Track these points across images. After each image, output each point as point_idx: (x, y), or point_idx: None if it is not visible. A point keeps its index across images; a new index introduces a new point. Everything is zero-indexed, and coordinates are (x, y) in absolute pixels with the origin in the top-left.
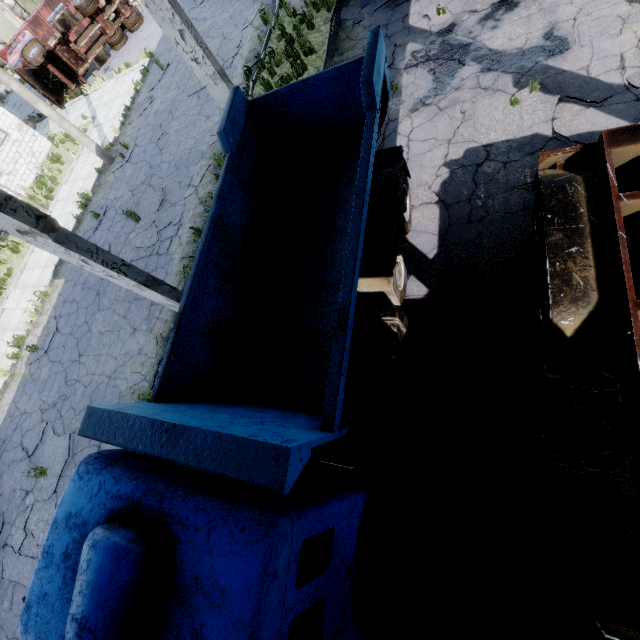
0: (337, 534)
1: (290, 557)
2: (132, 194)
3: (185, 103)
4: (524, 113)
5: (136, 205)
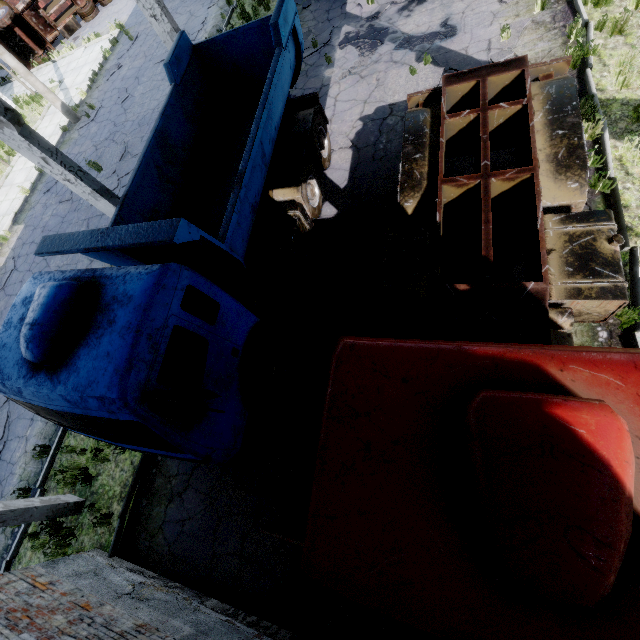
0: (223, 313)
1: (177, 285)
2: (96, 149)
3: (151, 70)
4: (420, 80)
5: (99, 158)
